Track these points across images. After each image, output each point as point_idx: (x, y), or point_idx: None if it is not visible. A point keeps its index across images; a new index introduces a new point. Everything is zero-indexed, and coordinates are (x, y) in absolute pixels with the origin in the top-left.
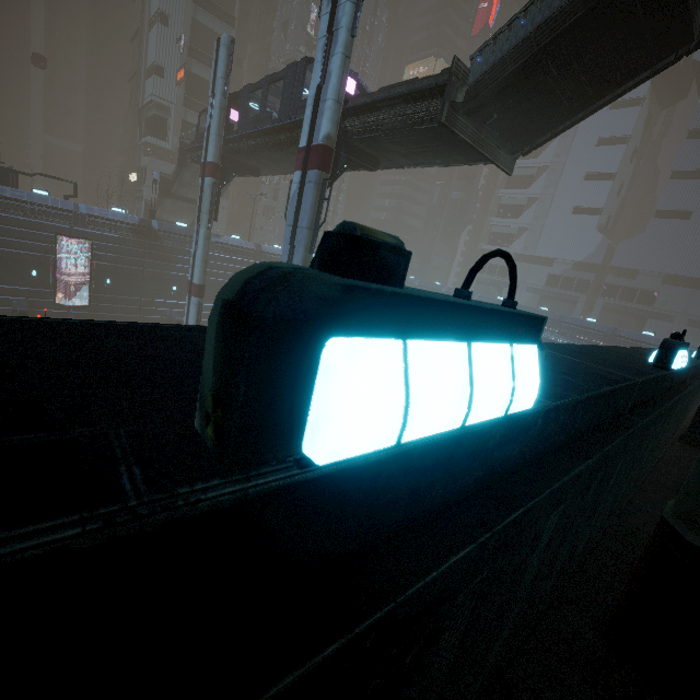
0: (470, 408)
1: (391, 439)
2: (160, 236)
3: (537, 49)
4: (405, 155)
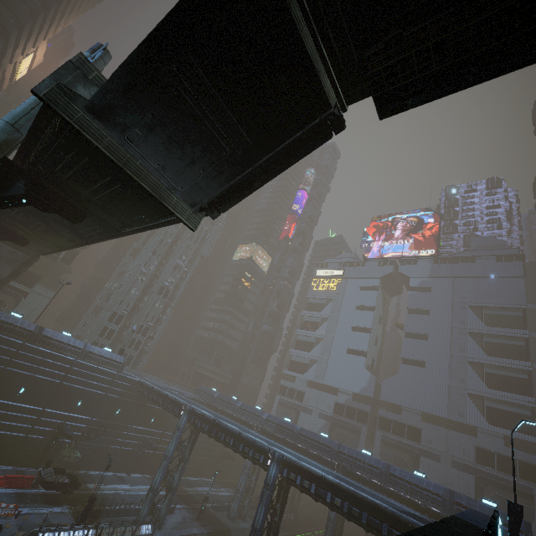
0: None
1: None
2: None
3: (148, 37)
4: (104, 208)
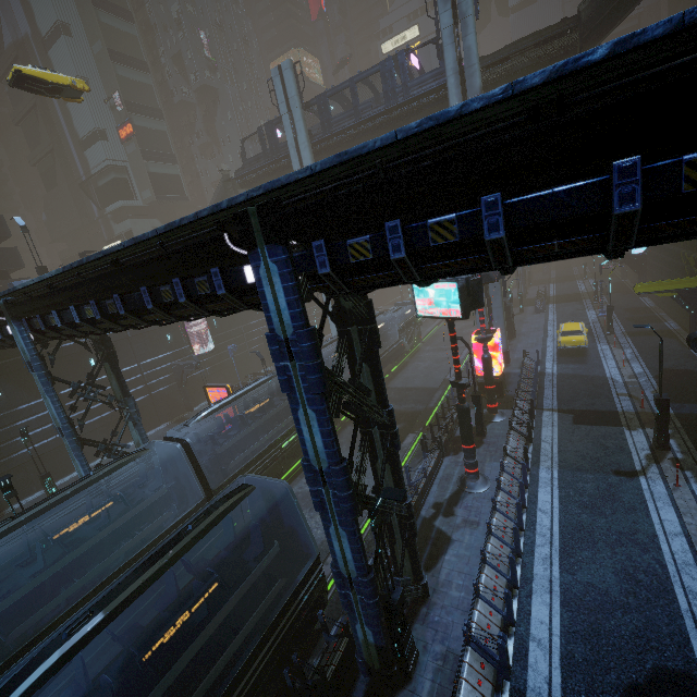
0: None
1: None
2: None
3: None
4: None
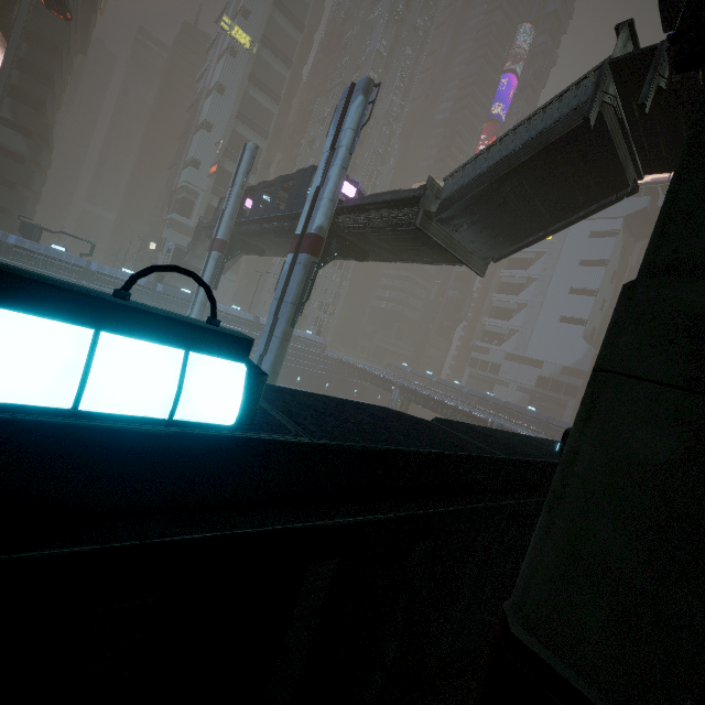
0: (84, 390)
1: None
2: (162, 299)
3: (496, 178)
4: (390, 251)
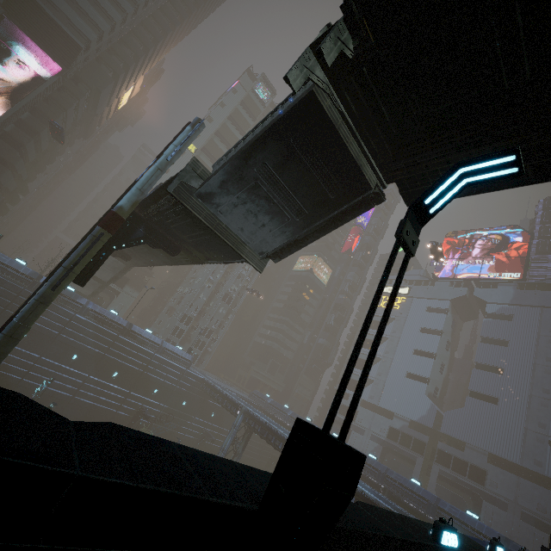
0: None
1: None
2: None
3: (239, 154)
4: (194, 246)
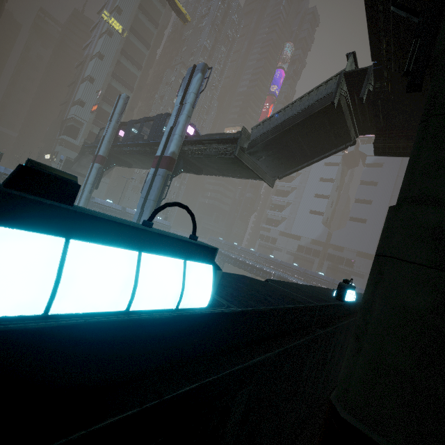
0: (134, 296)
1: (37, 307)
2: None
3: (282, 131)
4: (217, 169)
